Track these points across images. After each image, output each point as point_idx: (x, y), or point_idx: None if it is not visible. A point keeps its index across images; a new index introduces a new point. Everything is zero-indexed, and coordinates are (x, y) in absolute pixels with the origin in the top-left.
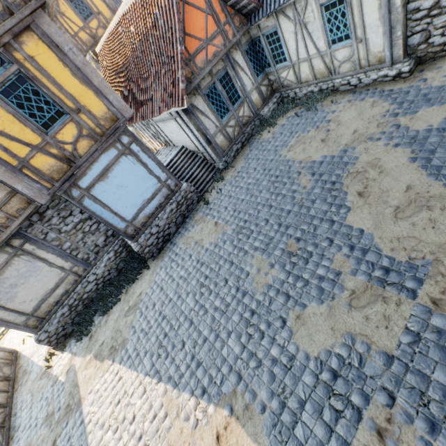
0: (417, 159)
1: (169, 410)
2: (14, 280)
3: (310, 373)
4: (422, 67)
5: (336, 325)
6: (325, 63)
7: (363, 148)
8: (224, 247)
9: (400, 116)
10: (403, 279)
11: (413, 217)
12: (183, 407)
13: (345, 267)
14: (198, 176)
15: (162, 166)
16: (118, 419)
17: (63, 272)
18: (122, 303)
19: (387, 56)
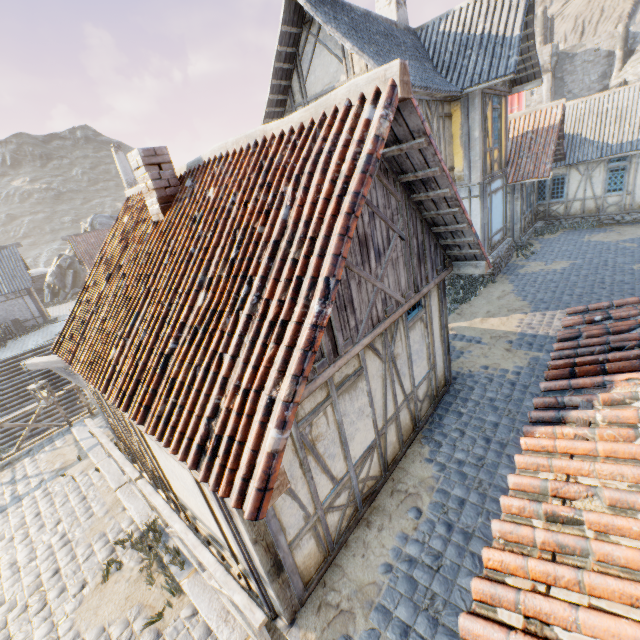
0: None
1: None
2: None
3: None
4: None
5: None
6: (596, 204)
7: None
8: (585, 266)
9: None
10: None
11: None
12: None
13: None
14: None
15: (506, 214)
16: None
17: None
18: (481, 297)
19: None
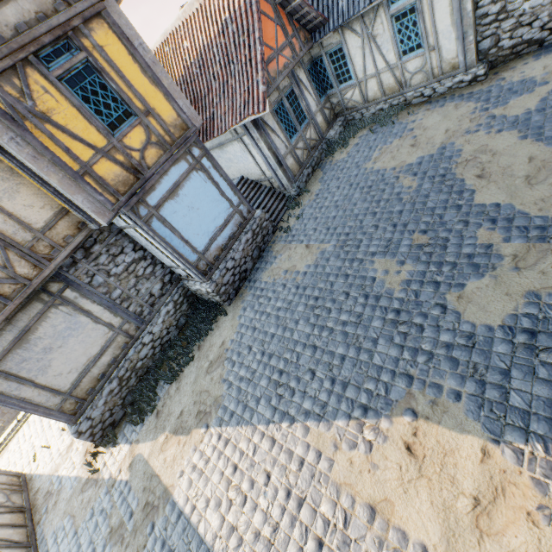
0: (527, 136)
1: (322, 447)
2: (48, 341)
3: (501, 342)
4: (495, 71)
5: (510, 290)
6: (395, 77)
7: (463, 141)
8: (329, 264)
9: (491, 109)
10: None
11: (549, 179)
12: (342, 436)
13: (494, 239)
14: (267, 206)
15: (233, 187)
16: (243, 488)
17: (111, 331)
18: (197, 361)
19: (461, 61)
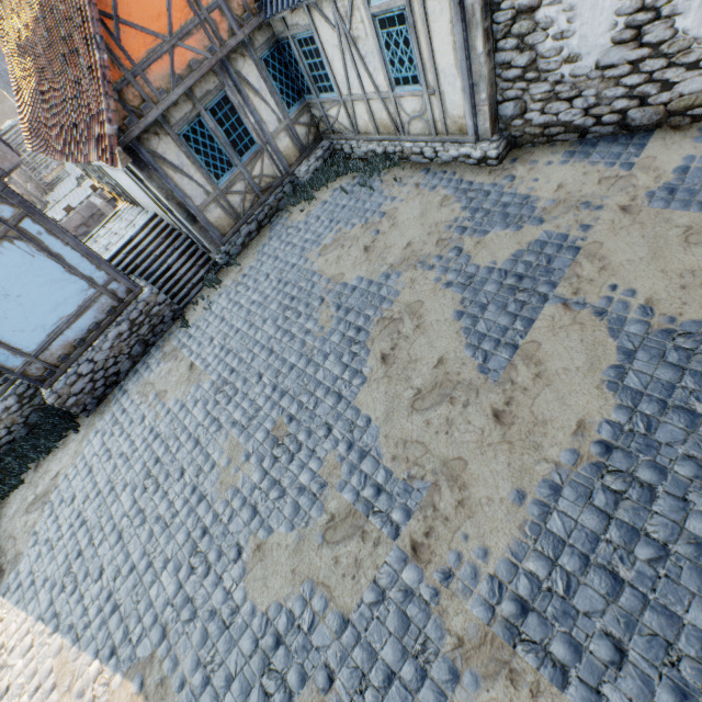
0: (463, 315)
1: (60, 679)
2: None
3: (250, 637)
4: (517, 154)
5: (299, 567)
6: (390, 112)
7: (410, 277)
8: (193, 412)
9: (467, 233)
10: (393, 506)
11: (431, 412)
12: (80, 676)
13: (334, 477)
14: (179, 273)
15: (95, 259)
16: None
17: None
18: (26, 488)
19: (470, 126)
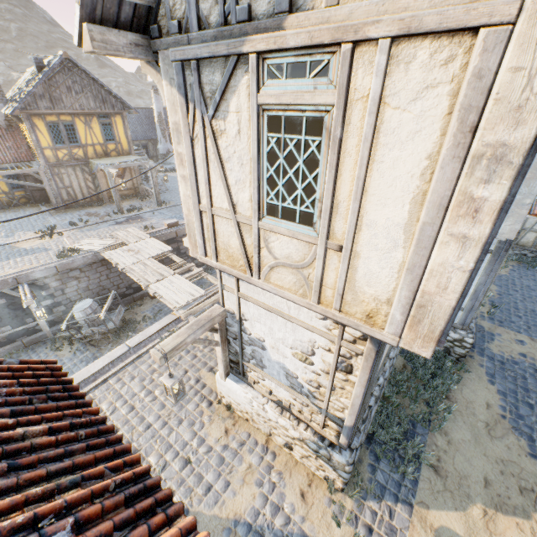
0: None
1: None
2: None
3: None
4: None
5: None
6: None
7: None
8: None
9: None
10: None
11: None
12: None
13: None
14: None
15: None
16: None
17: None
18: (459, 415)
19: None
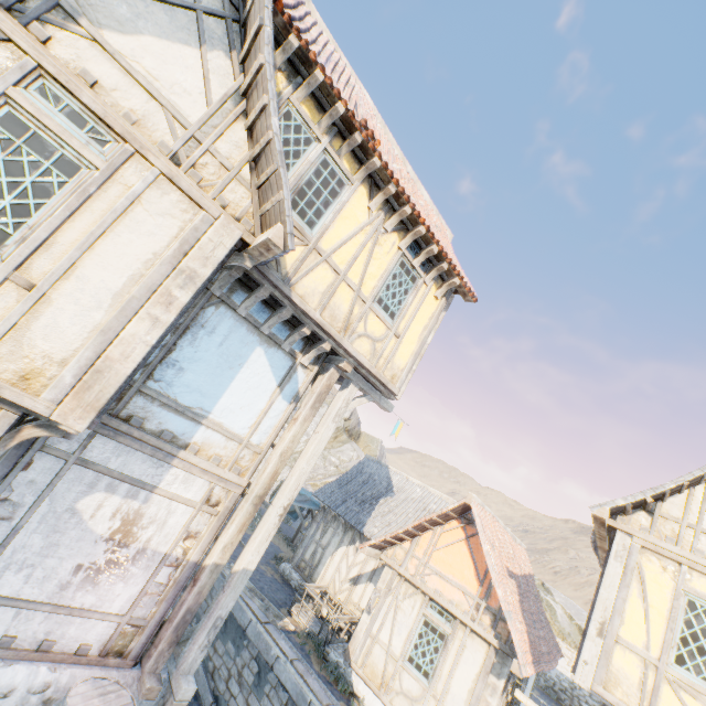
0: None
1: None
2: None
3: None
4: None
5: None
6: None
7: None
8: None
9: None
10: None
11: None
12: None
13: None
14: None
15: None
16: None
17: None
18: None
19: None
